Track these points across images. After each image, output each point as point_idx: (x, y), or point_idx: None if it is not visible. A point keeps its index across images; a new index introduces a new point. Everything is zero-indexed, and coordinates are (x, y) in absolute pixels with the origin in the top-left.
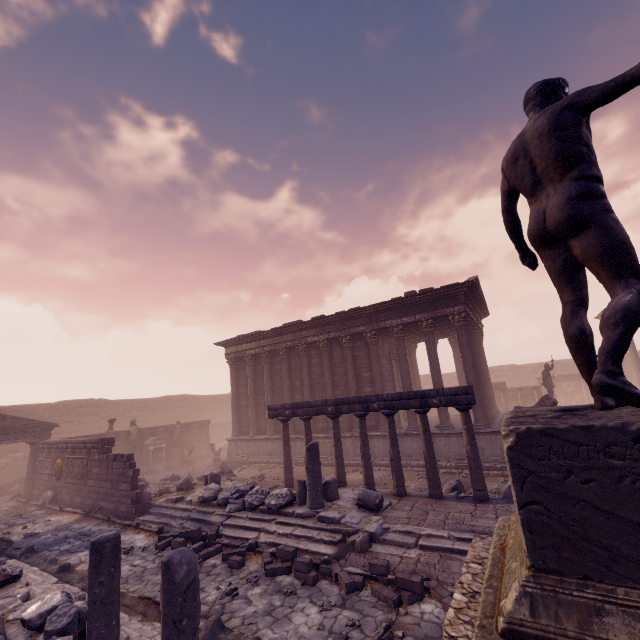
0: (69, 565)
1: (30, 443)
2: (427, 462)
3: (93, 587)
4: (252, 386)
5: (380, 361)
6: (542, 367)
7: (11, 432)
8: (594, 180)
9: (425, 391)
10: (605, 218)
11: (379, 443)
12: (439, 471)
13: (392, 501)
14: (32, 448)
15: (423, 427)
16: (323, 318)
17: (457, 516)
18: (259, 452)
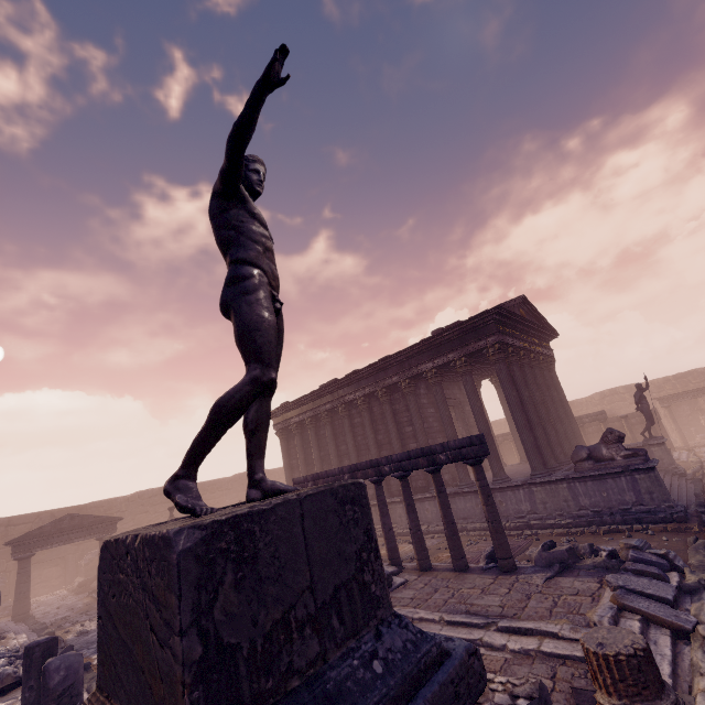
0: (89, 664)
1: (98, 539)
2: (445, 529)
3: (24, 691)
4: (301, 456)
5: (424, 411)
6: (668, 382)
7: (79, 530)
8: (239, 263)
9: (431, 447)
10: (240, 302)
11: (431, 506)
12: None
13: (410, 578)
14: (100, 544)
15: (436, 488)
16: (355, 373)
17: (465, 593)
18: None
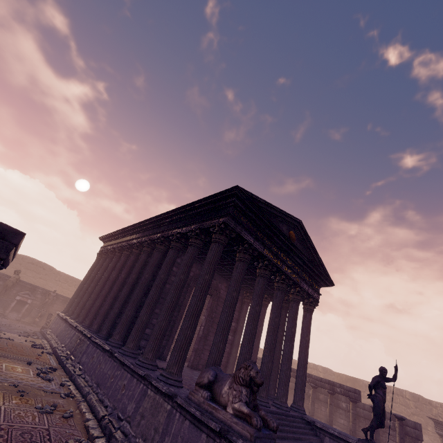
0: None
1: None
2: None
3: None
4: (94, 274)
5: None
6: None
7: None
8: None
9: None
10: None
11: (97, 356)
12: (88, 421)
13: None
14: None
15: None
16: (143, 222)
17: None
18: (56, 331)
